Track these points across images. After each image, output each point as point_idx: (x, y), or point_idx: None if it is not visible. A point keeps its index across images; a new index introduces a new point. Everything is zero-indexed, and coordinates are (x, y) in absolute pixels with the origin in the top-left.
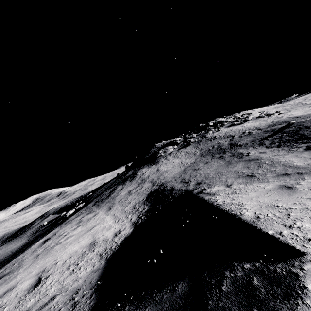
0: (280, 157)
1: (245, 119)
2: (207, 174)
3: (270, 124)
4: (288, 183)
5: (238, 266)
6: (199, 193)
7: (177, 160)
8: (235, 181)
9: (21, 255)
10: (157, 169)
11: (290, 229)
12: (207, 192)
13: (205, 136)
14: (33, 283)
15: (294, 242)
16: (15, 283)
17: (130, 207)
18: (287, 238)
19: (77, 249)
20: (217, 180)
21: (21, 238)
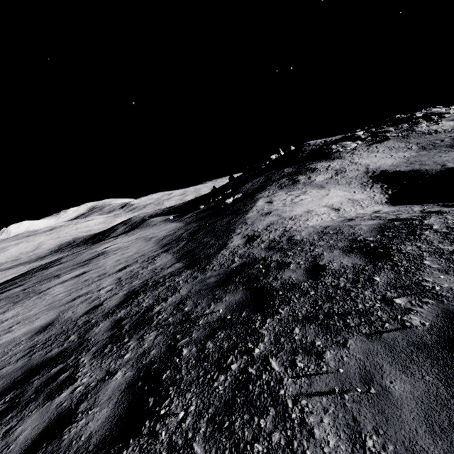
0: None
1: None
2: None
3: None
4: None
5: None
6: None
7: (378, 154)
8: None
9: (256, 207)
10: (352, 162)
11: None
12: None
13: (414, 130)
14: (330, 209)
15: None
16: (305, 210)
17: (358, 185)
18: None
19: (339, 201)
20: None
21: (157, 225)
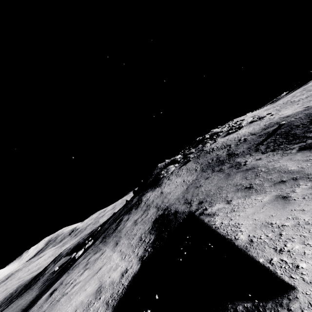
0: (275, 162)
1: (239, 126)
2: (208, 190)
3: (263, 127)
4: (284, 192)
5: (232, 308)
6: (200, 215)
7: (179, 179)
8: (234, 196)
9: None
10: (161, 192)
11: (280, 254)
12: (208, 212)
13: (203, 150)
14: None
15: (282, 272)
16: None
17: (137, 239)
18: (276, 267)
19: (83, 299)
20: (218, 196)
21: (32, 290)
